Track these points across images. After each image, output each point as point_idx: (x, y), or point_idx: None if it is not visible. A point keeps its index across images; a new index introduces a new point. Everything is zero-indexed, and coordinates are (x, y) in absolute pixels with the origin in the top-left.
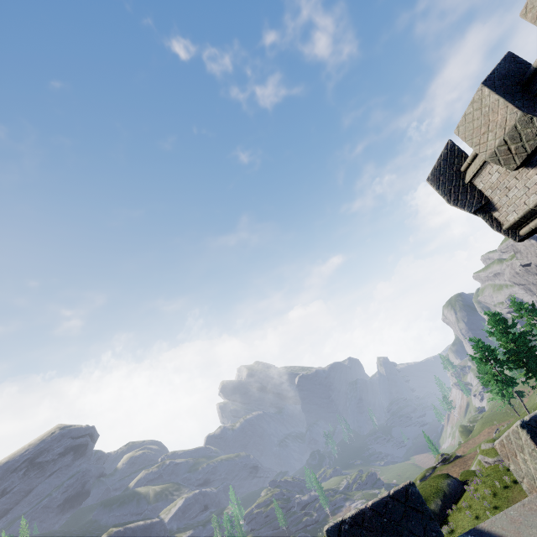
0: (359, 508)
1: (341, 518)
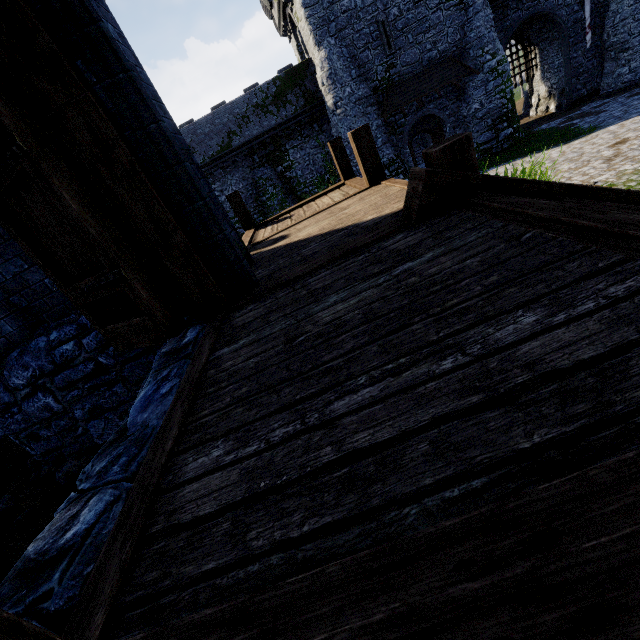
0: (216, 105)
1: (213, 107)
